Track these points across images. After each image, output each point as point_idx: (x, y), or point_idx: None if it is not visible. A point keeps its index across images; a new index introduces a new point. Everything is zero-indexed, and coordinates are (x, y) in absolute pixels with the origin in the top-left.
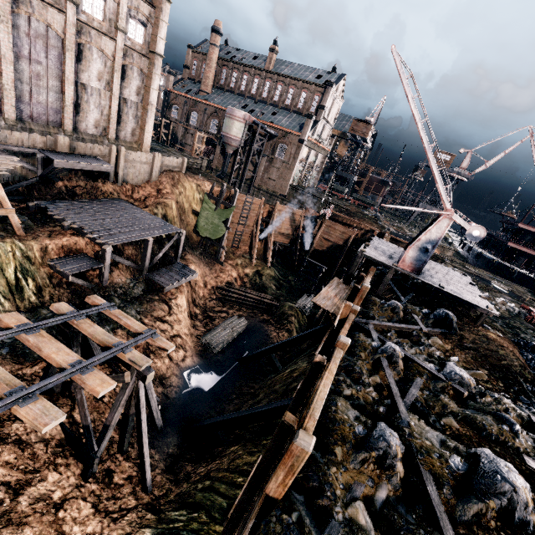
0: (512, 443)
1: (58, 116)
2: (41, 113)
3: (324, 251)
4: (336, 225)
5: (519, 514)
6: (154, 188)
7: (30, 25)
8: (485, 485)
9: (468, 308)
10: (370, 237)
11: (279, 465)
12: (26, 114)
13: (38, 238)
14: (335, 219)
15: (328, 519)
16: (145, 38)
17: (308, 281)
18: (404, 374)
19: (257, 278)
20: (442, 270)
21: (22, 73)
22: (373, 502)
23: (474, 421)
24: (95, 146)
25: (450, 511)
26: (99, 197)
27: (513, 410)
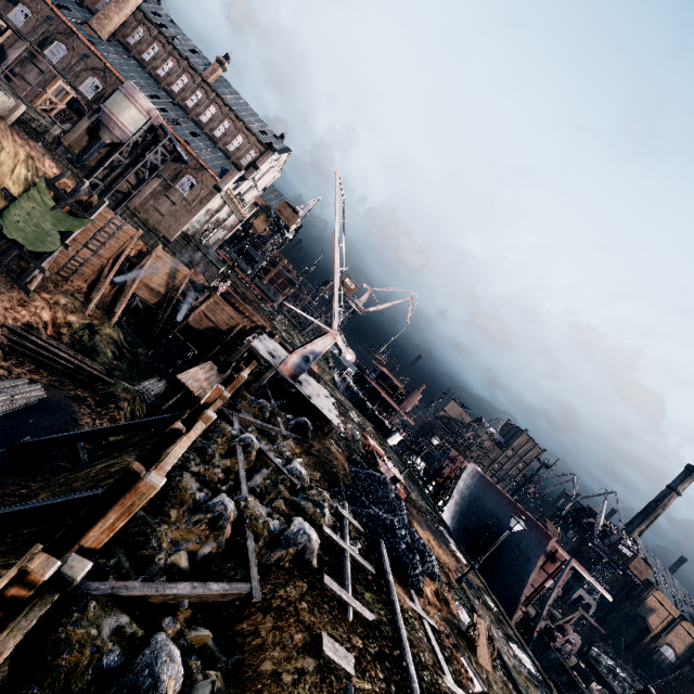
0: (319, 521)
1: None
2: None
3: (201, 331)
4: (226, 305)
5: (307, 557)
6: None
7: None
8: (291, 538)
9: (325, 424)
10: (262, 331)
11: (115, 507)
12: None
13: None
14: (227, 298)
15: (148, 565)
16: None
17: (166, 361)
18: (253, 466)
19: (86, 334)
20: (315, 385)
21: None
22: (195, 557)
23: (298, 505)
24: None
25: (260, 559)
26: None
27: (328, 500)
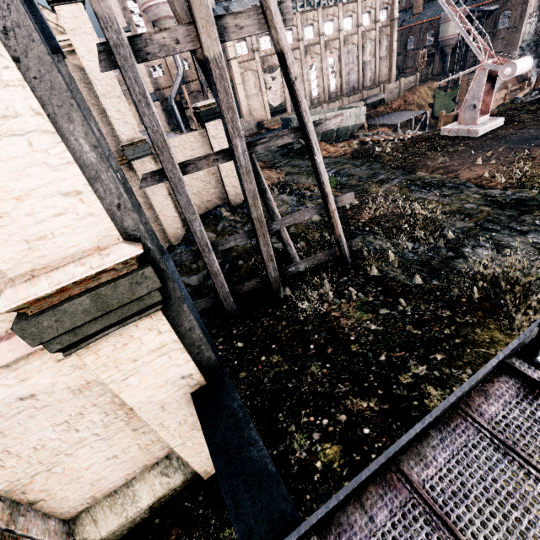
0: None
1: (356, 84)
2: (352, 86)
3: None
4: None
5: None
6: (402, 101)
7: (348, 49)
8: None
9: None
10: None
11: None
12: (347, 90)
13: (372, 131)
14: None
15: None
16: (387, 15)
17: None
18: None
19: None
20: None
21: (346, 72)
22: None
23: None
24: (374, 90)
25: None
26: (379, 115)
27: None
